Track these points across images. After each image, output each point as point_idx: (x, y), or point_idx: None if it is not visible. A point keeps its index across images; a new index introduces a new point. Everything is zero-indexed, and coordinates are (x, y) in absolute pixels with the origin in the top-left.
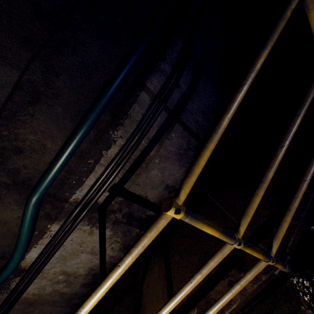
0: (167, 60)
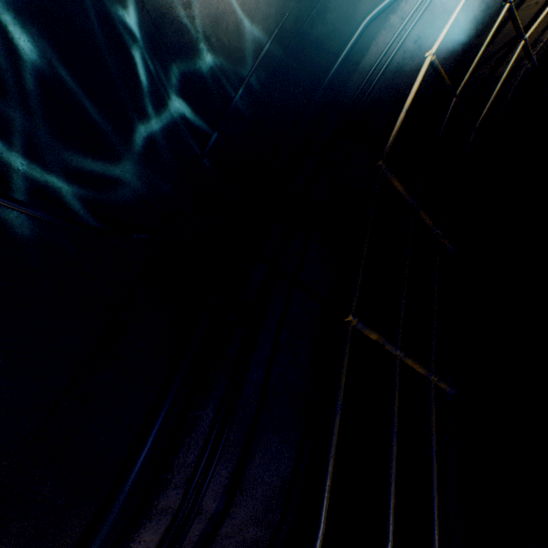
0: (174, 481)
